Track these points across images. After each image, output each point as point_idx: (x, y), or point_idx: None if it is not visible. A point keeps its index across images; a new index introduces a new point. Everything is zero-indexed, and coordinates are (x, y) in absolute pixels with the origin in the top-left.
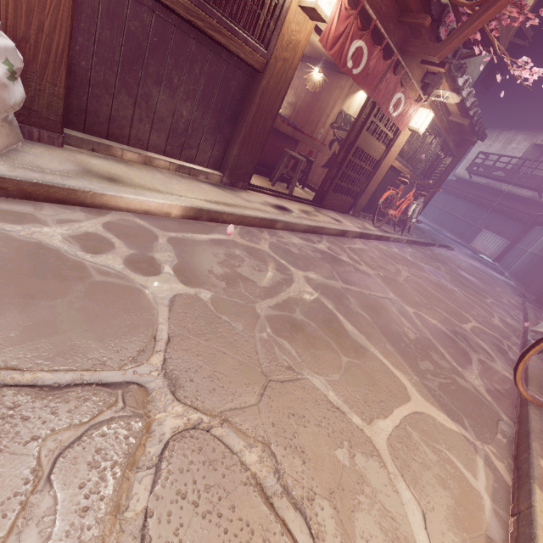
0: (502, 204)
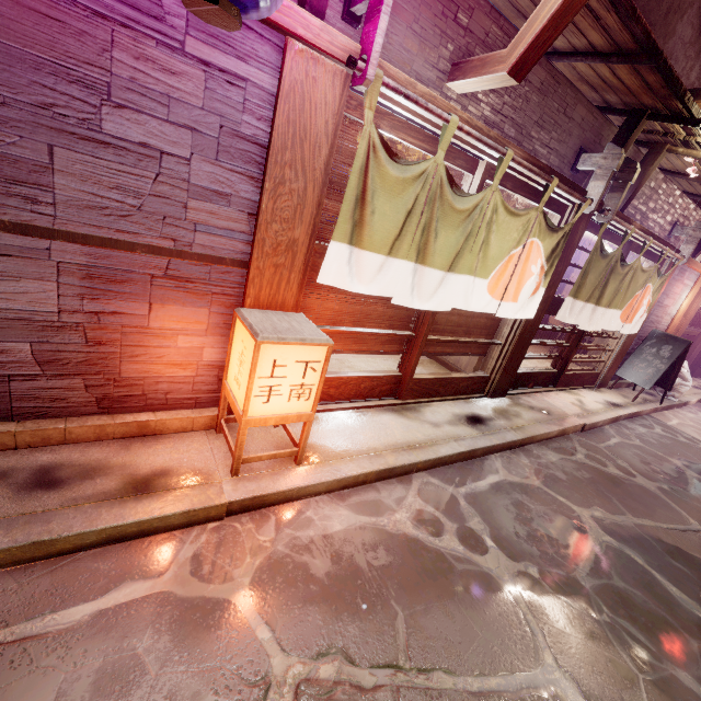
0: None
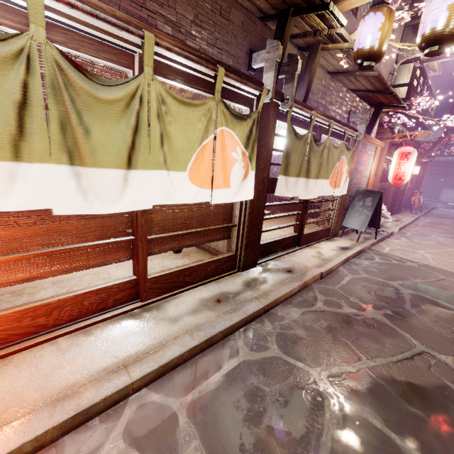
0: (447, 169)
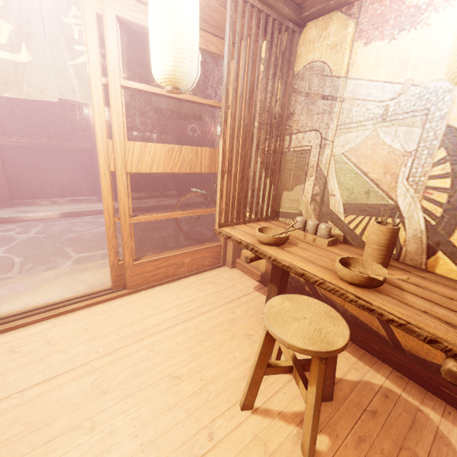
0: None
